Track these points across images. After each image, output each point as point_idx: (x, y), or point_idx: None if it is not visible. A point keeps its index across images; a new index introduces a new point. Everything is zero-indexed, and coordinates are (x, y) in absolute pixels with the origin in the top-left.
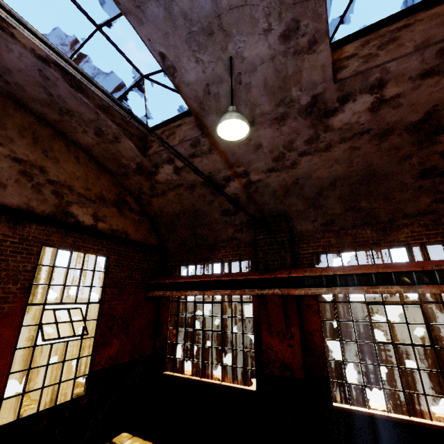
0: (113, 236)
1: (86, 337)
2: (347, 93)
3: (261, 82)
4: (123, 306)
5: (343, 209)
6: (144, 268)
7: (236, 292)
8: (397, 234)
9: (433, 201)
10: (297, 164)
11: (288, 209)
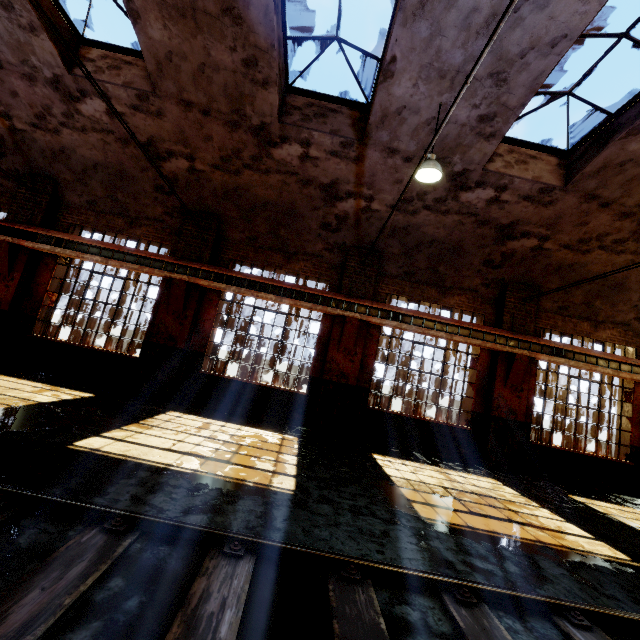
0: None
1: None
2: (83, 89)
3: None
4: None
5: (104, 195)
6: None
7: None
8: (137, 230)
9: (164, 213)
10: (60, 132)
11: (58, 175)
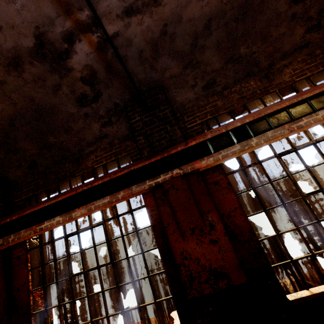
0: None
1: None
2: None
3: None
4: None
5: (222, 62)
6: None
7: (118, 195)
8: (281, 77)
9: (306, 31)
10: None
11: (162, 76)
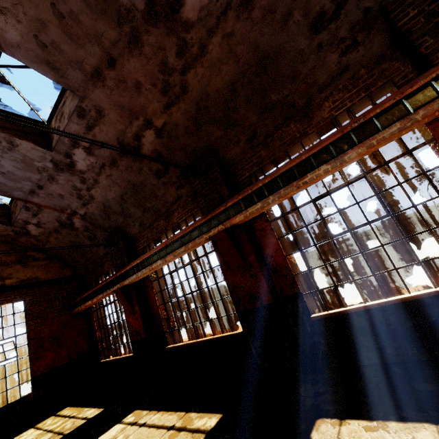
0: (22, 285)
1: (21, 358)
2: (65, 153)
3: (14, 168)
4: (50, 328)
5: (141, 212)
6: (64, 296)
7: (104, 294)
8: (173, 218)
9: (176, 189)
10: (92, 196)
11: (117, 223)
